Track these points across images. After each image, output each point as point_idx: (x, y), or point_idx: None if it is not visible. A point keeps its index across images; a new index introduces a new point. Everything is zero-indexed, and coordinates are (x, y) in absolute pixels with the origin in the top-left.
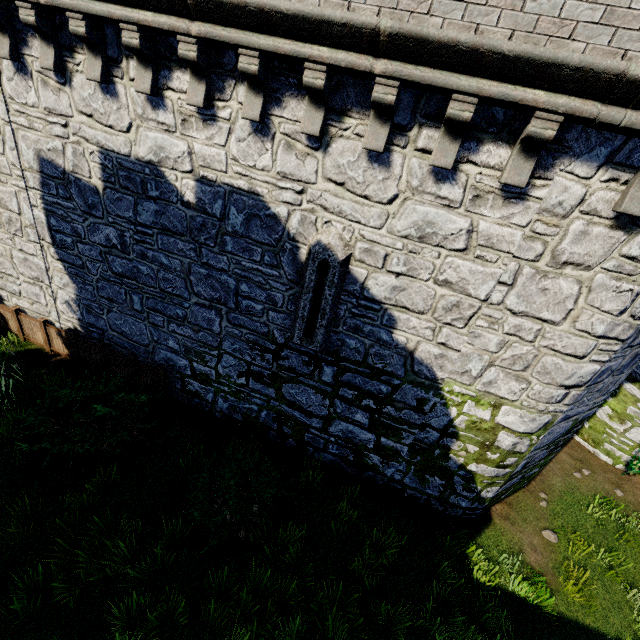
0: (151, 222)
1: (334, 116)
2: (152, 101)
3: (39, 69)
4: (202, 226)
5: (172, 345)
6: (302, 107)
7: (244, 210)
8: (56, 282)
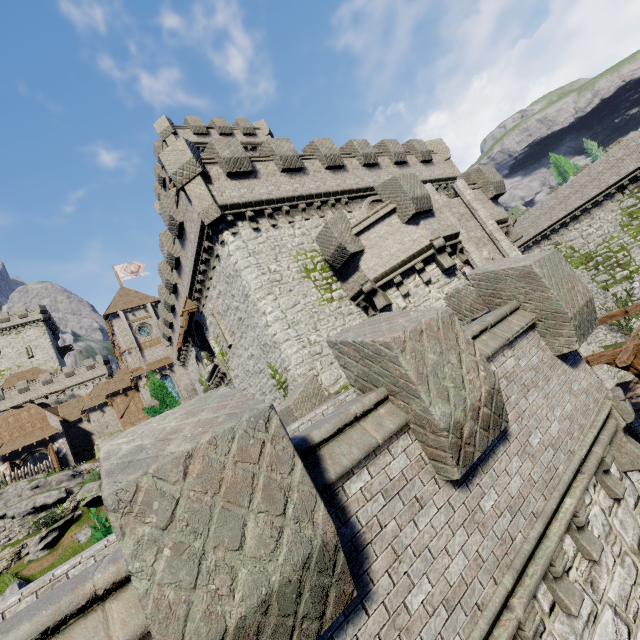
0: None
1: None
2: None
3: None
4: None
5: None
6: None
7: None
8: None
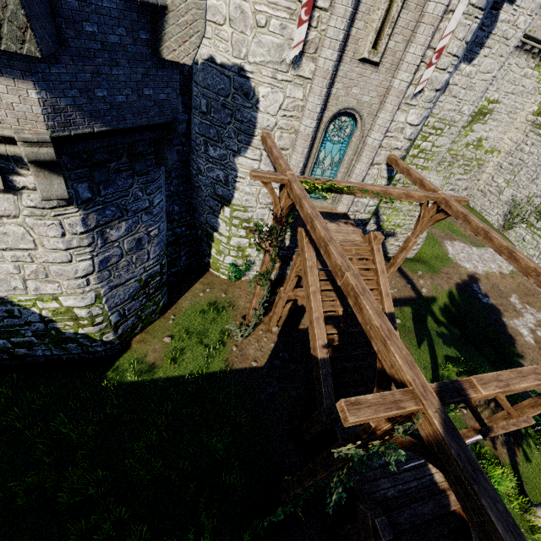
0: None
1: None
2: None
3: None
4: None
5: None
6: None
7: None
8: None
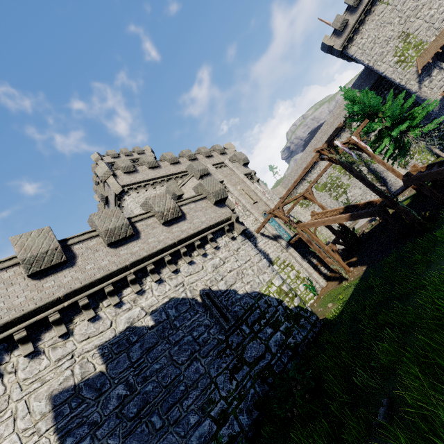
0: (140, 354)
1: (175, 264)
2: (118, 306)
3: (50, 344)
4: (163, 329)
5: (193, 421)
6: (167, 269)
7: (173, 307)
8: None
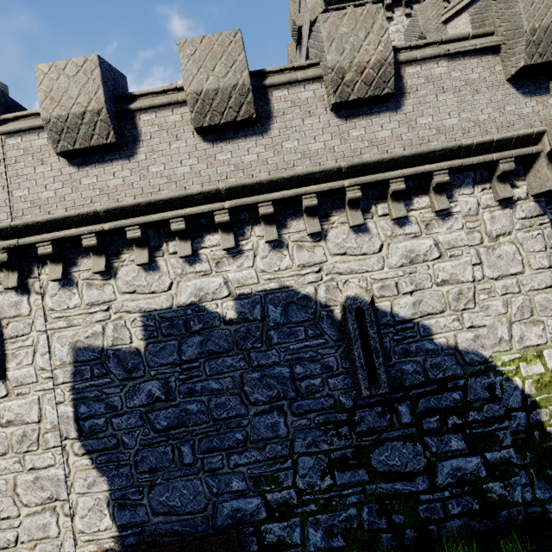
0: (196, 354)
1: (323, 219)
2: (189, 261)
3: (85, 277)
4: (246, 333)
5: (236, 486)
6: (301, 222)
7: (280, 303)
8: (77, 488)
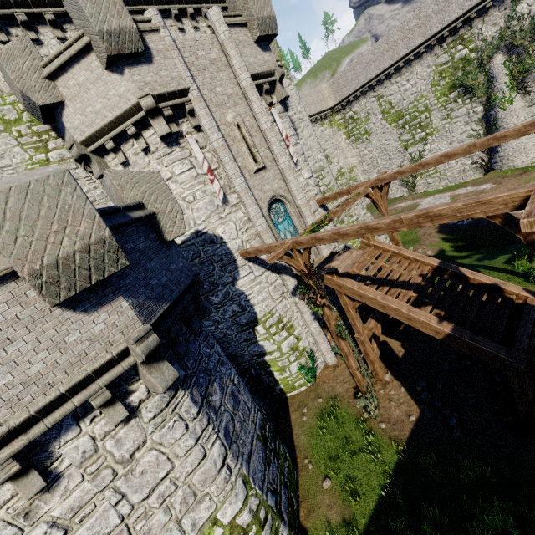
0: None
1: None
2: None
3: None
4: None
5: None
6: None
7: None
8: None
